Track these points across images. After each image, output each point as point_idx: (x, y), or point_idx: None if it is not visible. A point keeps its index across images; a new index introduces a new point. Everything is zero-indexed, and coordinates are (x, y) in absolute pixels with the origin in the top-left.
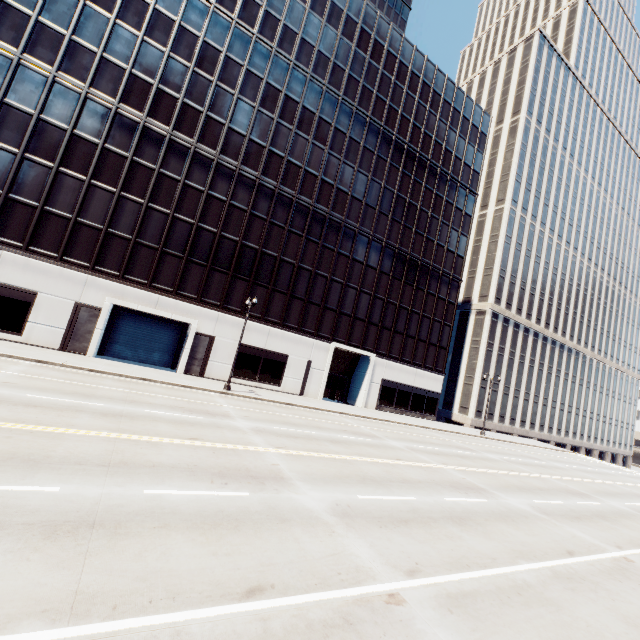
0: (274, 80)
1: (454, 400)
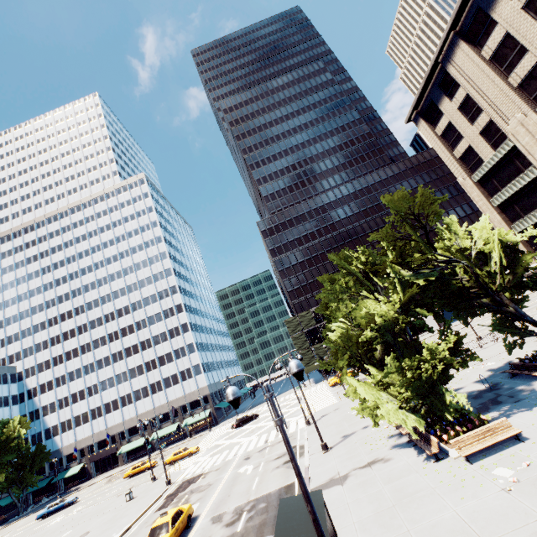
0: None
1: None
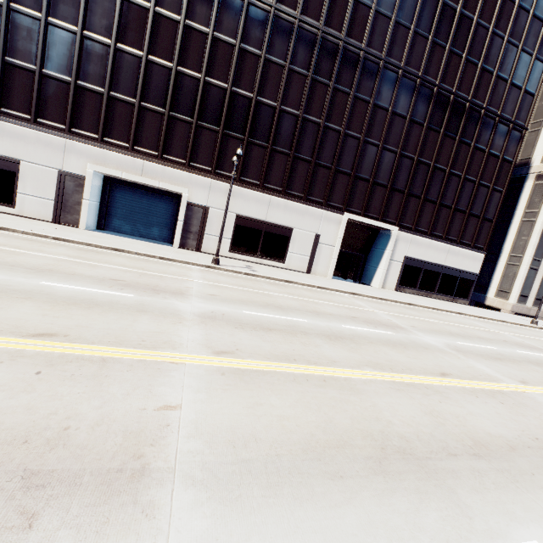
0: None
1: (490, 283)
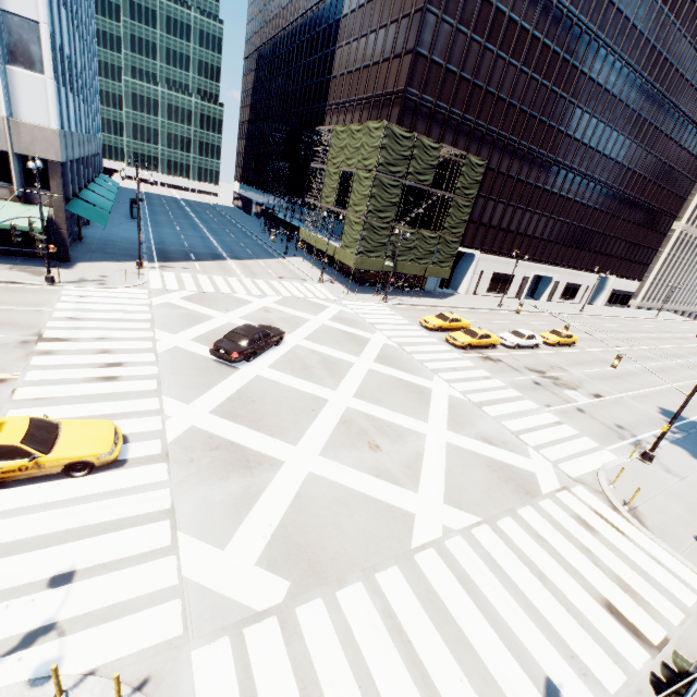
0: (635, 105)
1: None
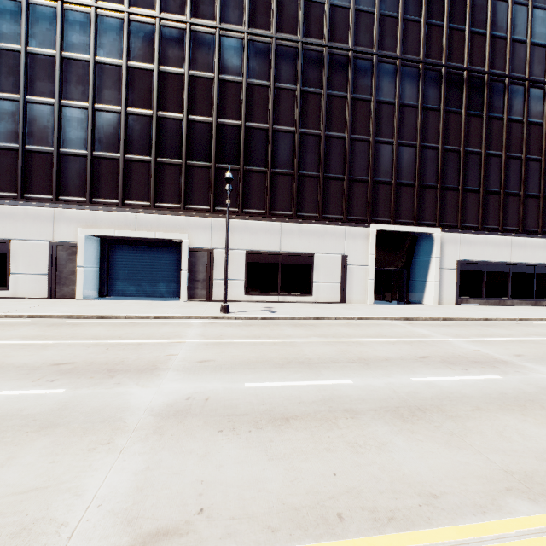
0: None
1: None
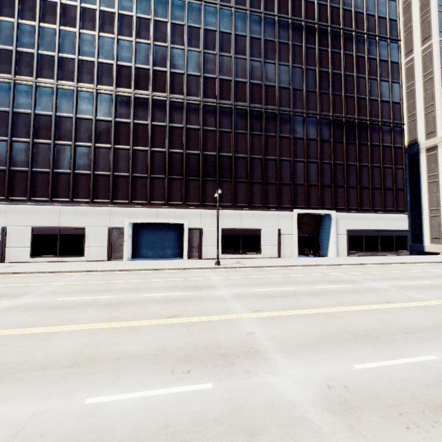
0: (193, 22)
1: (422, 234)
